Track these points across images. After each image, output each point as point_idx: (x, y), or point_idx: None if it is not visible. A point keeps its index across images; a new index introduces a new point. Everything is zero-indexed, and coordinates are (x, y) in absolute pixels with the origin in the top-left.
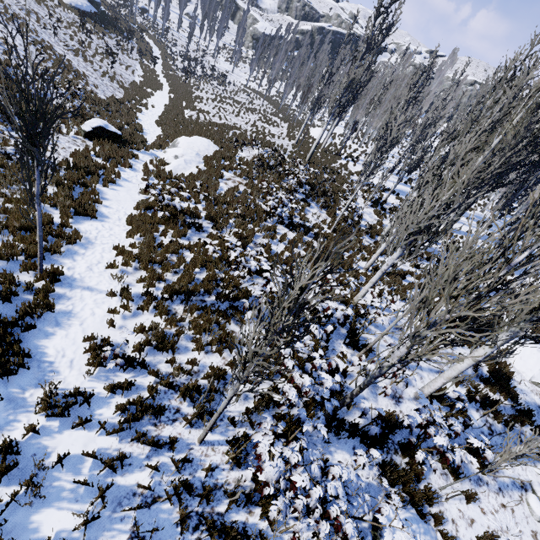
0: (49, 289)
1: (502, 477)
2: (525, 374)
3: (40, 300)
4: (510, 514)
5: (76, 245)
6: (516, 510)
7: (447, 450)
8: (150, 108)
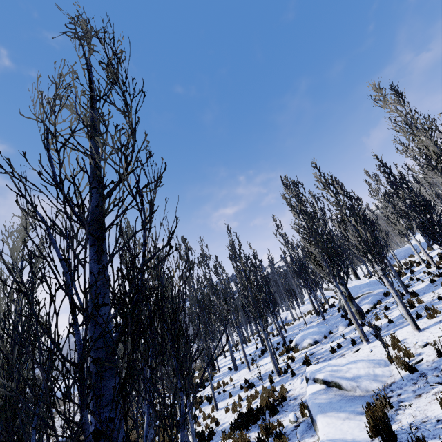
0: None
1: None
2: None
3: None
4: None
5: None
6: None
7: None
8: None
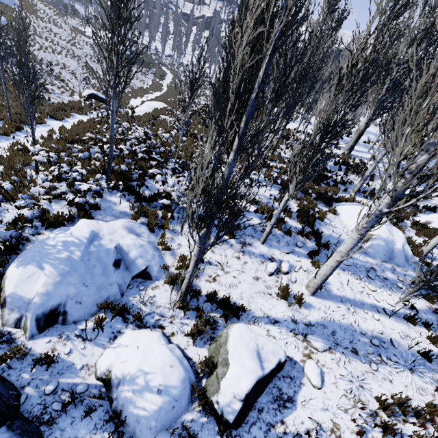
0: (12, 130)
1: (252, 249)
2: (349, 226)
3: (2, 129)
4: (240, 263)
5: (41, 125)
6: (250, 264)
7: (154, 175)
8: (145, 98)
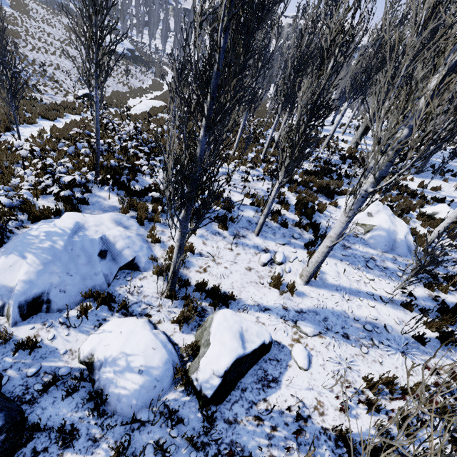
0: (1, 131)
1: (246, 241)
2: None
3: None
4: (233, 254)
5: (32, 125)
6: (243, 255)
7: (140, 166)
8: (144, 98)
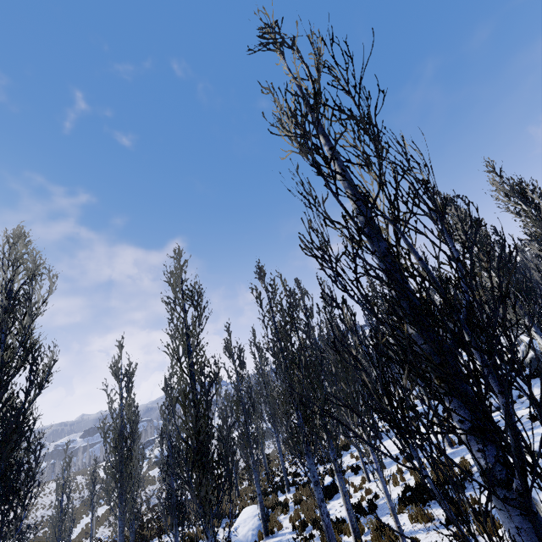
0: None
1: None
2: None
3: None
4: None
5: None
6: None
7: None
8: None
